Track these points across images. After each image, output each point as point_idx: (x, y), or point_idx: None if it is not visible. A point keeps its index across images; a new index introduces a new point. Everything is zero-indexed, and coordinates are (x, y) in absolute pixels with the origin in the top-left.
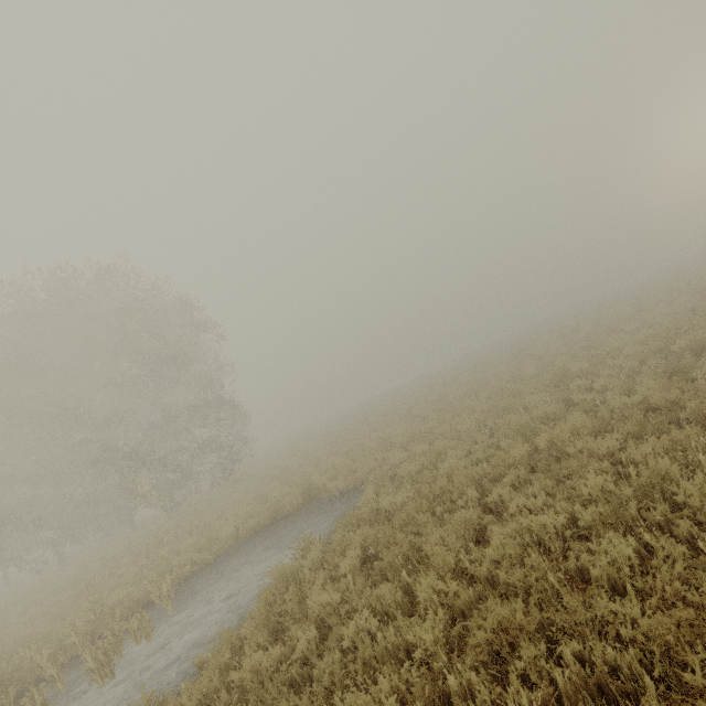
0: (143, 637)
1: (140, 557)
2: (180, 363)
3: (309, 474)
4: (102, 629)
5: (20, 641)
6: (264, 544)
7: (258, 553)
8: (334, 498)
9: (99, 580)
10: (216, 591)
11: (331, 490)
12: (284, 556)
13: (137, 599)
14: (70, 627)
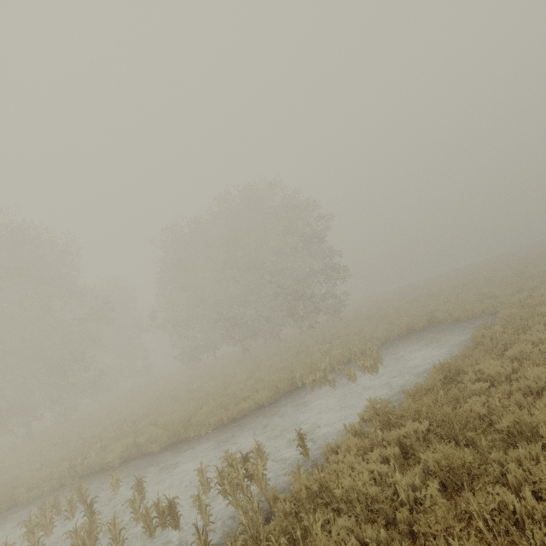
0: (379, 363)
1: (323, 343)
2: (320, 241)
3: (420, 313)
4: (333, 365)
5: (287, 365)
6: (417, 339)
7: (418, 342)
8: (458, 322)
9: (305, 350)
10: (405, 353)
11: (456, 317)
12: (446, 341)
13: (345, 356)
14: (331, 356)
